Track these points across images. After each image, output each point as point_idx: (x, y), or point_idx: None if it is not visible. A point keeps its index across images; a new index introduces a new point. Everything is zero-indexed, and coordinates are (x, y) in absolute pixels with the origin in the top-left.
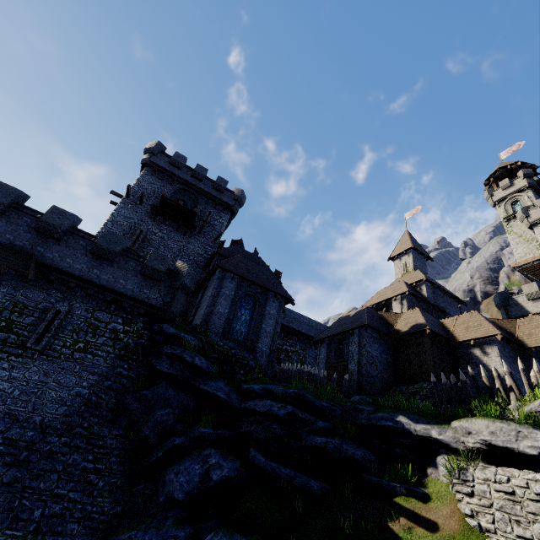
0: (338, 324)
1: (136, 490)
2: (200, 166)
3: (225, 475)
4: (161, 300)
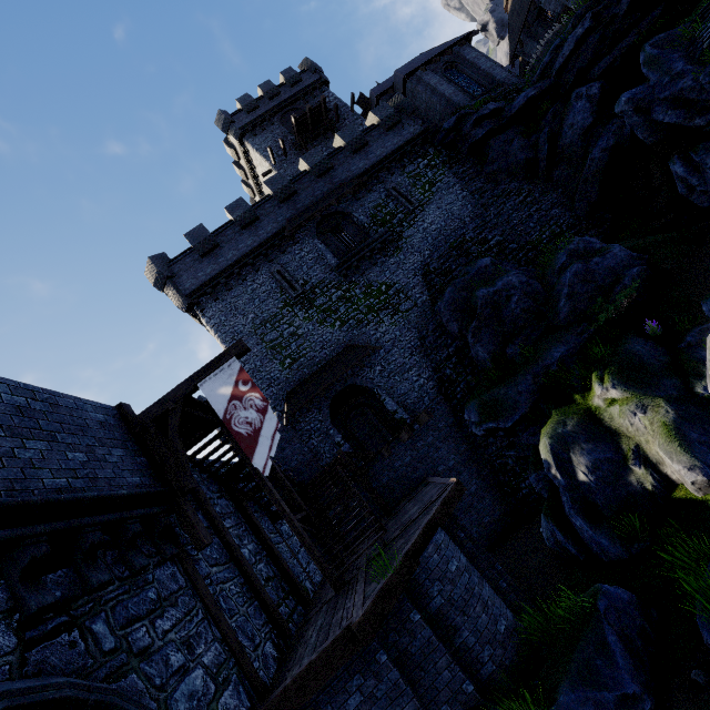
0: (516, 14)
1: (556, 178)
2: (262, 86)
3: (599, 86)
4: (418, 127)
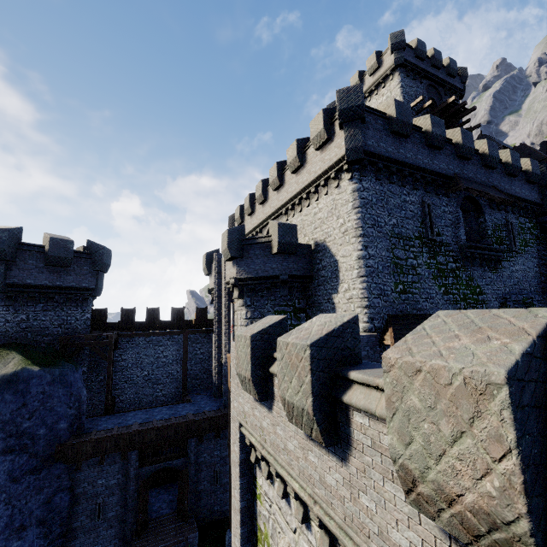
0: None
1: None
2: (436, 51)
3: None
4: (539, 199)
